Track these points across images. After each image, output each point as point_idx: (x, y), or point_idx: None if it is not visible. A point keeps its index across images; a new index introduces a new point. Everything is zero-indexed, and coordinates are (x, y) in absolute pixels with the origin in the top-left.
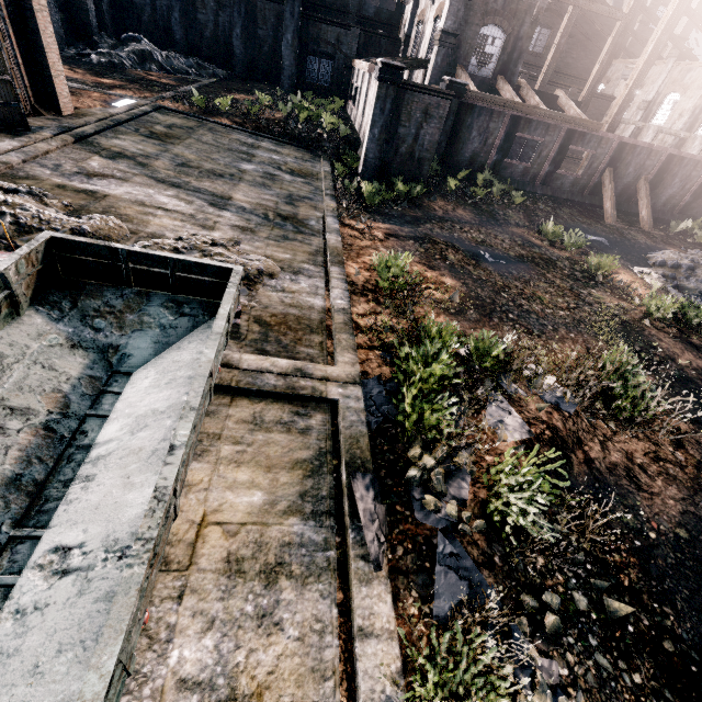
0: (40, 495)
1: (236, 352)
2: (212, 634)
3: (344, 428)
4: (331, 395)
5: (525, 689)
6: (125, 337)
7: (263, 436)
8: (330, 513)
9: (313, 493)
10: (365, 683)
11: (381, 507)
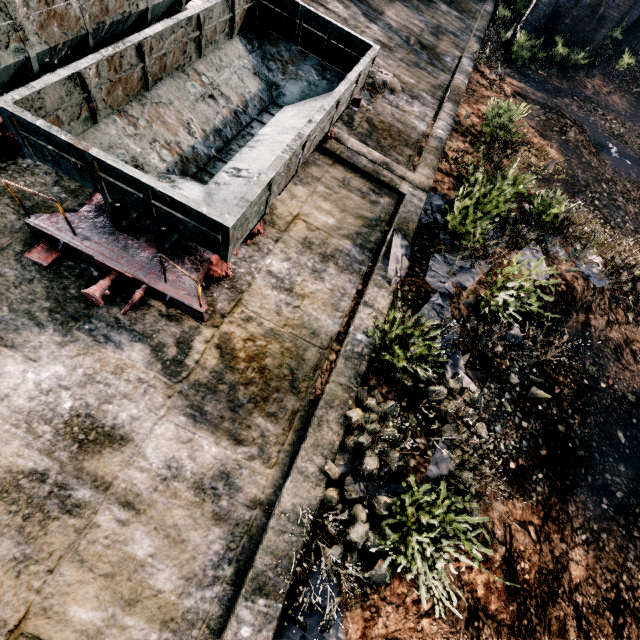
0: (228, 146)
1: (346, 134)
2: (288, 263)
3: (402, 212)
4: (402, 189)
5: (447, 375)
6: (284, 81)
7: (346, 192)
8: (371, 251)
9: (365, 236)
10: (358, 321)
11: (406, 260)
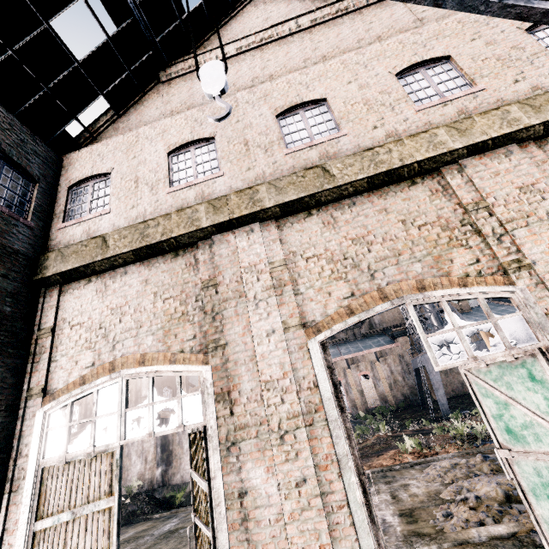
0: None
1: None
2: None
3: None
4: None
5: None
6: None
7: None
8: None
9: None
10: None
11: None
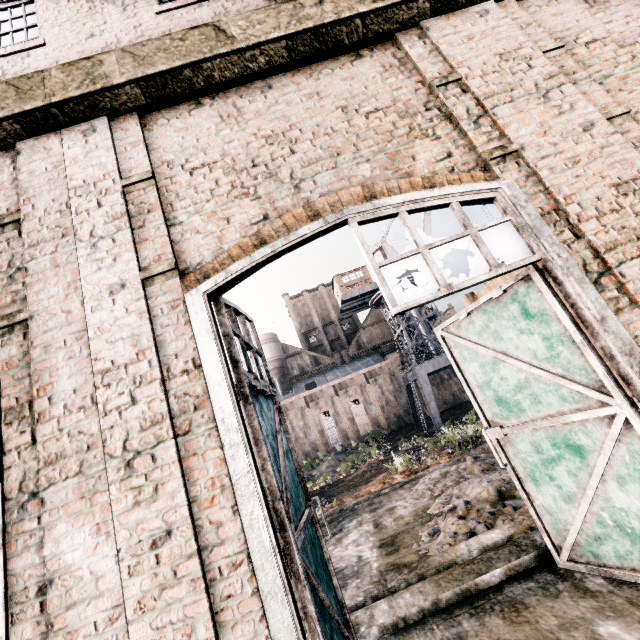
0: None
1: None
2: None
3: None
4: None
5: None
6: None
7: None
8: None
9: None
10: None
11: None
